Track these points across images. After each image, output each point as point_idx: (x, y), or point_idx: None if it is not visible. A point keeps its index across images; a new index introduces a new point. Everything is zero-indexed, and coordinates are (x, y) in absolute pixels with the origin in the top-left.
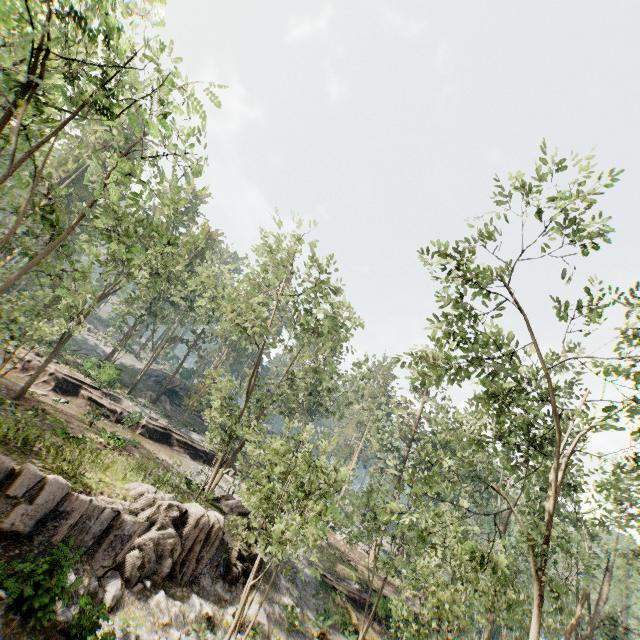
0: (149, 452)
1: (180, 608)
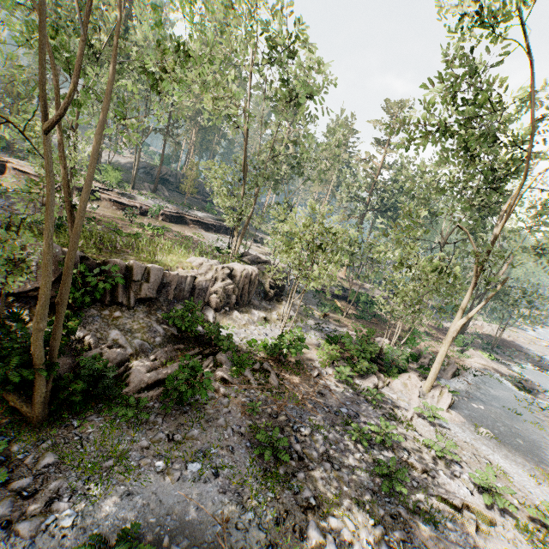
0: (179, 233)
1: (248, 317)
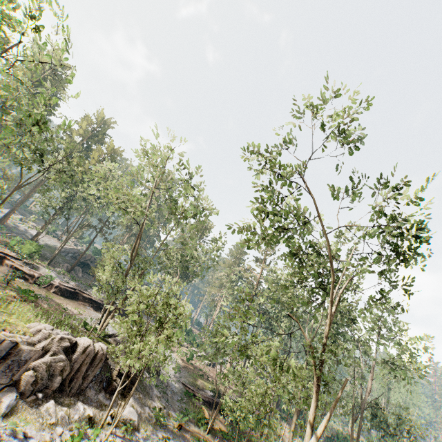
0: (57, 304)
1: (66, 412)
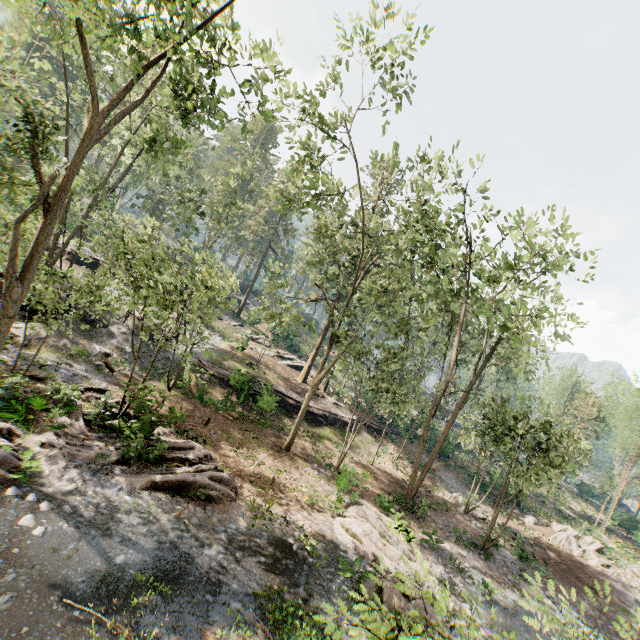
0: None
1: None
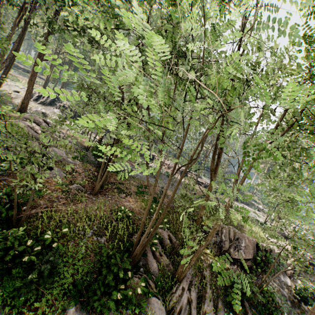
0: None
1: None
